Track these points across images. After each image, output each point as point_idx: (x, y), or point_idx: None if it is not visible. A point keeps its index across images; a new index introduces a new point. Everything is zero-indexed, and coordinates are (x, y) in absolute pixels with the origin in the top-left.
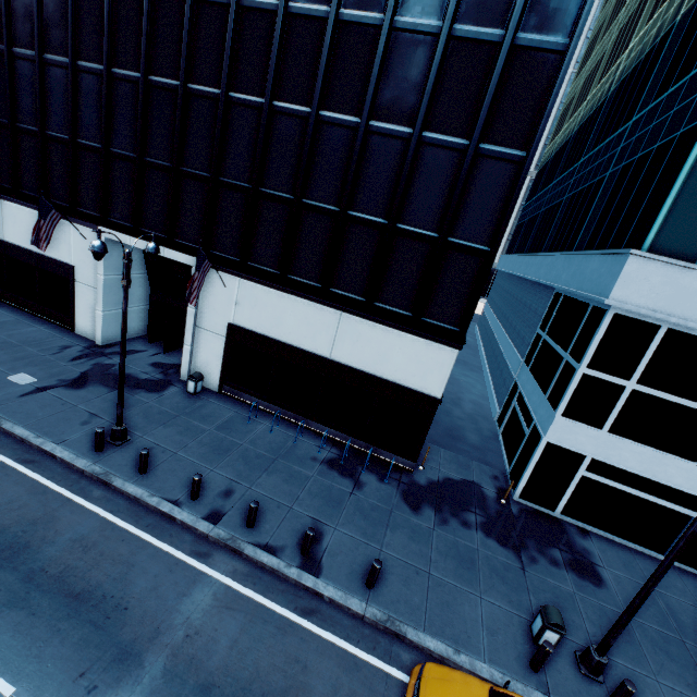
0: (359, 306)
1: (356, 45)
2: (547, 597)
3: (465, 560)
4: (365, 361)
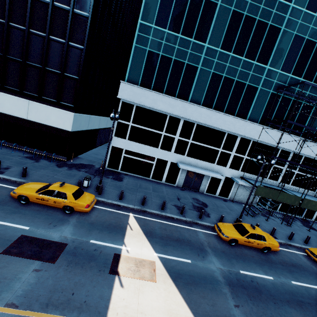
0: (36, 98)
1: (20, 1)
2: (97, 182)
3: (71, 175)
4: (41, 119)
